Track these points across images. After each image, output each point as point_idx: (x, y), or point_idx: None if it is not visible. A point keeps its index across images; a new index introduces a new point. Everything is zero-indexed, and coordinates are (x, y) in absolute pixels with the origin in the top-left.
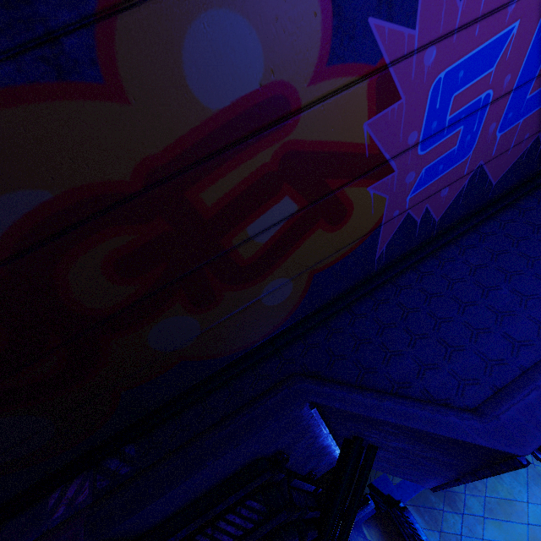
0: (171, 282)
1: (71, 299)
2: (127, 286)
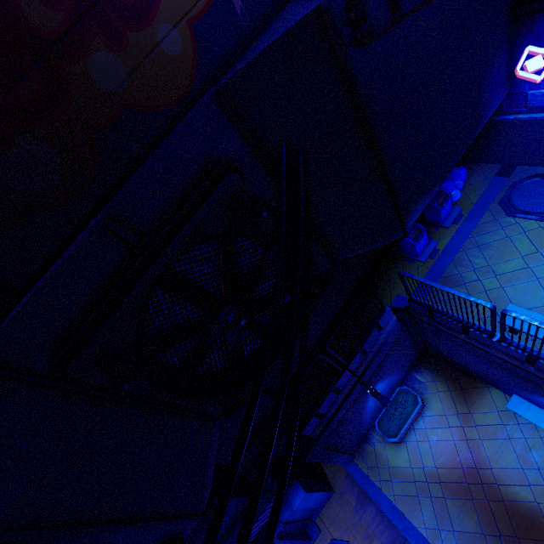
0: (84, 14)
1: (25, 19)
2: (55, 12)
